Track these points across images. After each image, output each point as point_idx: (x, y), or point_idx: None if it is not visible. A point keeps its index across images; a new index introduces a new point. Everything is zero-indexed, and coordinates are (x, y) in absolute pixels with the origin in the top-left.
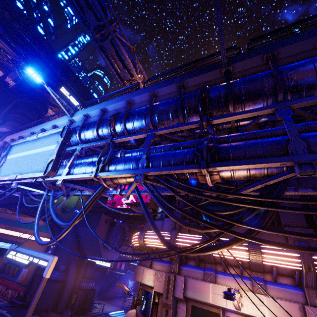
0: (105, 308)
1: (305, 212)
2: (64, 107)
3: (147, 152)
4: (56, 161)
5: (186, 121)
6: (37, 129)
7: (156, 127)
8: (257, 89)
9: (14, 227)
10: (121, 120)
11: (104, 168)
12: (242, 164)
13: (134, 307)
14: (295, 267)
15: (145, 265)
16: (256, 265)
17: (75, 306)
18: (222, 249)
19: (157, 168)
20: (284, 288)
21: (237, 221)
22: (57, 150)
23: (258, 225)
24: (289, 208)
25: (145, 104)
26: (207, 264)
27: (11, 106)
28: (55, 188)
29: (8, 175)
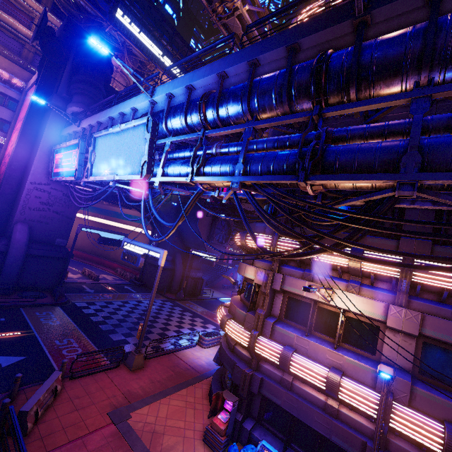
0: (215, 294)
1: (389, 232)
2: (141, 85)
3: (245, 155)
4: (149, 162)
5: (295, 109)
6: (115, 112)
7: (256, 118)
8: (396, 64)
9: (114, 218)
10: (213, 106)
11: (199, 171)
12: (342, 180)
13: (239, 294)
14: (393, 275)
15: (248, 262)
16: (354, 270)
17: (186, 290)
18: (310, 256)
19: (254, 176)
20: (378, 290)
21: (327, 234)
22: (147, 150)
23: (348, 239)
24: (376, 228)
25: (243, 76)
26: (307, 266)
27: (69, 70)
28: (151, 187)
29: (105, 175)
